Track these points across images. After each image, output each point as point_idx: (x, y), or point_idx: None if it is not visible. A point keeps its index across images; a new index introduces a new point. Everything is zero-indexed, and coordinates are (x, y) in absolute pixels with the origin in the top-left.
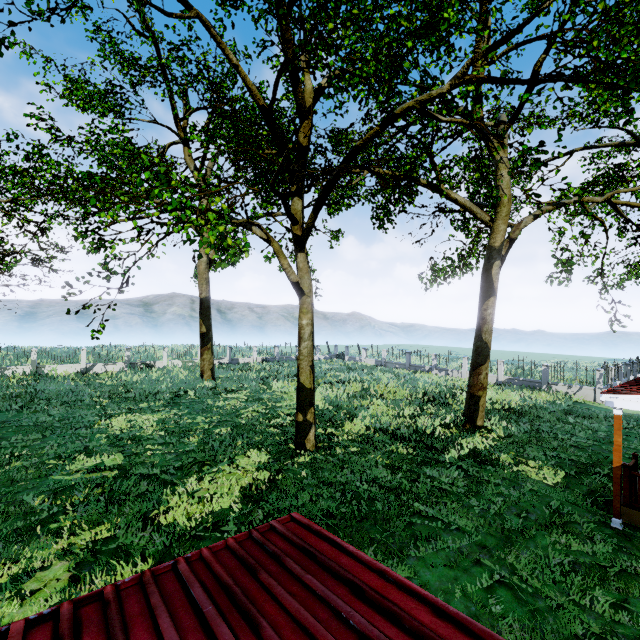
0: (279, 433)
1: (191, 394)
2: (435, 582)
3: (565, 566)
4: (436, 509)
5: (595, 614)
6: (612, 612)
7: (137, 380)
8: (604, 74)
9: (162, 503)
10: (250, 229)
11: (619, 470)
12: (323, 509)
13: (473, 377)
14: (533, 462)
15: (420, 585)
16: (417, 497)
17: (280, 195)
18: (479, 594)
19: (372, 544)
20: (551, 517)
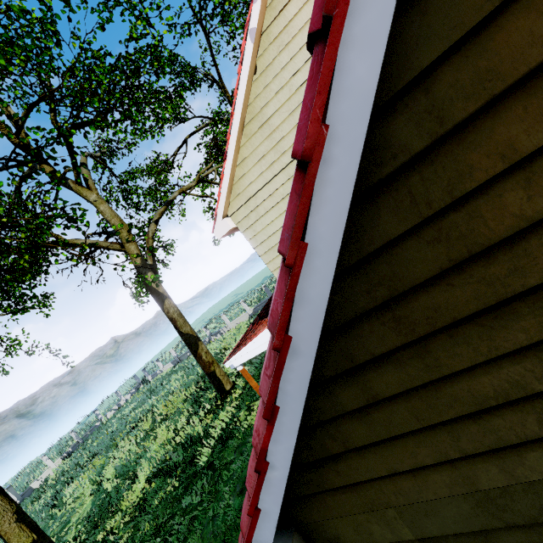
0: None
1: None
2: None
3: None
4: None
5: None
6: None
7: None
8: (115, 110)
9: None
10: None
11: None
12: None
13: (199, 362)
14: (258, 401)
15: None
16: None
17: None
18: None
19: None
20: None
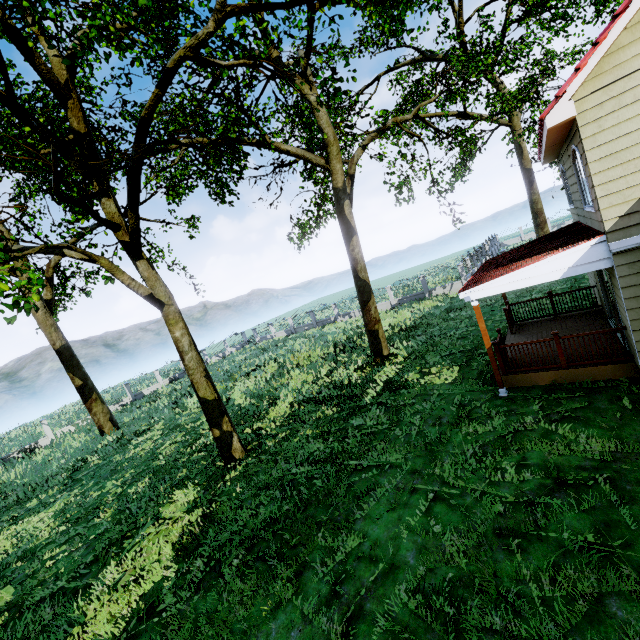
0: (204, 456)
1: (93, 459)
2: (383, 533)
3: (478, 453)
4: (369, 457)
5: (507, 484)
6: (518, 474)
7: (16, 477)
8: None
9: (76, 622)
10: (62, 254)
11: (491, 350)
12: (265, 519)
13: (366, 315)
14: (434, 368)
15: (371, 546)
16: (351, 454)
17: (76, 202)
18: (421, 522)
19: (321, 528)
20: (458, 412)
